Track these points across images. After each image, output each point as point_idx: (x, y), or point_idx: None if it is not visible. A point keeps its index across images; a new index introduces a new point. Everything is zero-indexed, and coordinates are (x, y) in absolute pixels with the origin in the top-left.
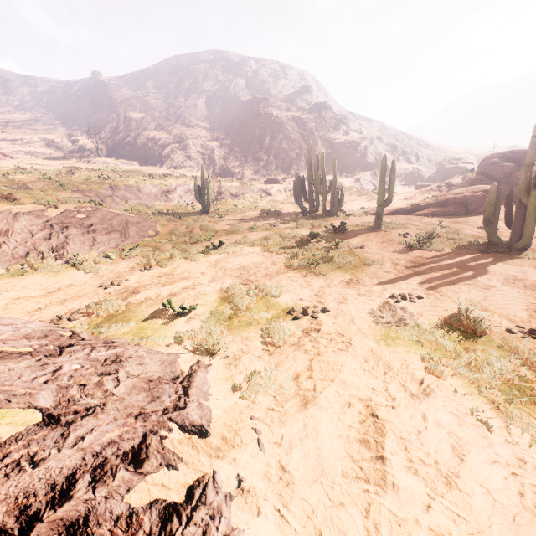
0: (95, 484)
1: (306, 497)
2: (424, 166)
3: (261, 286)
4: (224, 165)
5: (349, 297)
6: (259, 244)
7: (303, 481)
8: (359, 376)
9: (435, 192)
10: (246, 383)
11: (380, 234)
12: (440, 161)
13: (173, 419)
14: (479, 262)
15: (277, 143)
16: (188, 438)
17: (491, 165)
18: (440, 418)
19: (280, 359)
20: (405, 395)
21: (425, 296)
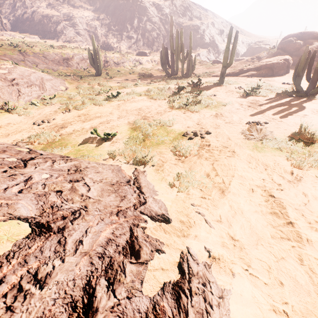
0: (112, 286)
1: (260, 257)
2: (239, 46)
3: (157, 119)
4: (105, 41)
5: (220, 124)
6: (144, 95)
7: (249, 245)
8: (249, 172)
9: (249, 62)
10: (176, 182)
11: (223, 88)
12: (249, 43)
13: (143, 212)
14: (291, 102)
15: (143, 24)
16: (159, 225)
17: (288, 42)
18: (316, 194)
19: (190, 165)
20: (285, 182)
21: (269, 122)
